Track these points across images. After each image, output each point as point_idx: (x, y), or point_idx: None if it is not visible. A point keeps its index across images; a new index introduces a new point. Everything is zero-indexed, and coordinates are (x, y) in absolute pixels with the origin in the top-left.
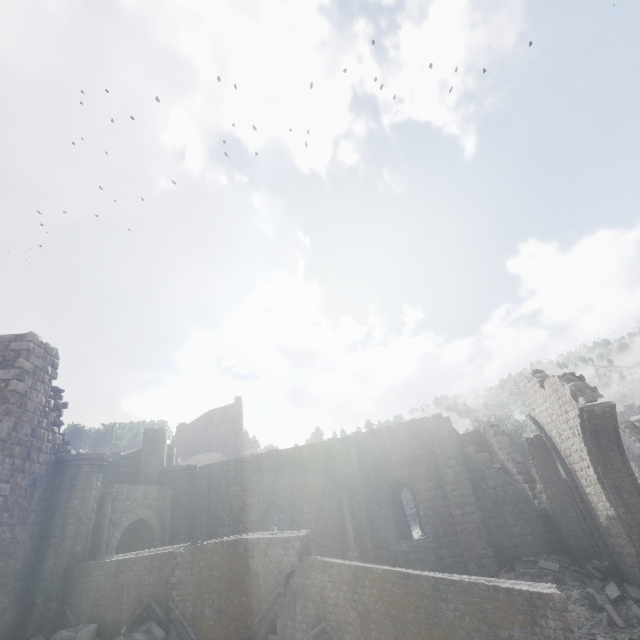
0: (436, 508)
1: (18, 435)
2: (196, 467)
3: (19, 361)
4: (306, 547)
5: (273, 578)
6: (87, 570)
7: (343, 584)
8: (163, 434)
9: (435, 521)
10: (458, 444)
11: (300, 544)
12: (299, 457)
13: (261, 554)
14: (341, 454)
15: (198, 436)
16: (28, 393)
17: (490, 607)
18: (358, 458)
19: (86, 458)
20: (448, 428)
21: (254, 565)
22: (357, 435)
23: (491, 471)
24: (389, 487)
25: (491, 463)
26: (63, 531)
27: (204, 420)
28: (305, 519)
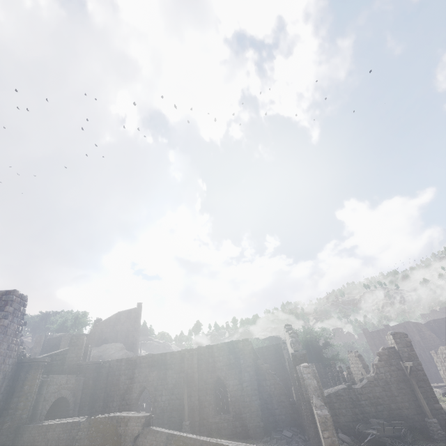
0: (237, 396)
1: (0, 350)
2: (101, 362)
3: (7, 307)
4: (148, 421)
5: (128, 438)
6: (28, 430)
7: (161, 442)
8: (83, 340)
9: (235, 404)
10: (253, 358)
11: (144, 420)
12: (164, 359)
13: (124, 425)
14: (188, 359)
15: (108, 330)
16: (9, 325)
17: None
18: (198, 362)
19: (35, 361)
20: (249, 348)
21: (120, 430)
22: (199, 348)
23: (269, 375)
24: (213, 382)
25: (284, 365)
26: (17, 405)
27: (114, 318)
28: (163, 399)
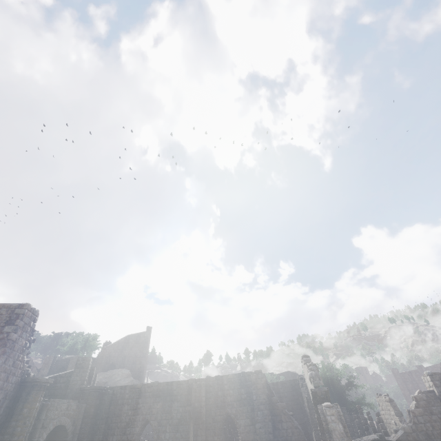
0: (249, 440)
1: (5, 366)
2: (105, 388)
3: (17, 321)
4: None
5: None
6: None
7: None
8: (89, 361)
9: None
10: (267, 394)
11: None
12: (170, 389)
13: None
14: (196, 391)
15: (116, 354)
16: (17, 339)
17: None
18: (206, 395)
19: (38, 381)
20: (263, 381)
21: None
22: (208, 378)
23: (286, 416)
24: (222, 420)
25: (302, 406)
26: (14, 430)
27: (123, 342)
28: (166, 437)
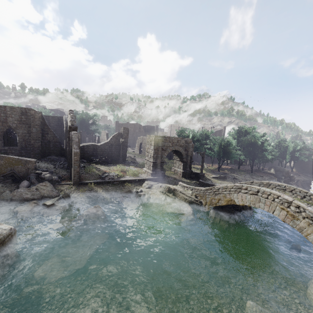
0: (25, 139)
1: None
2: None
3: None
4: None
5: None
6: None
7: None
8: None
9: (23, 142)
10: (42, 121)
11: None
12: None
13: None
14: None
15: None
16: None
17: (15, 162)
18: None
19: None
20: (40, 115)
21: None
22: None
23: (51, 132)
24: (4, 128)
25: (62, 129)
26: None
27: None
28: None
